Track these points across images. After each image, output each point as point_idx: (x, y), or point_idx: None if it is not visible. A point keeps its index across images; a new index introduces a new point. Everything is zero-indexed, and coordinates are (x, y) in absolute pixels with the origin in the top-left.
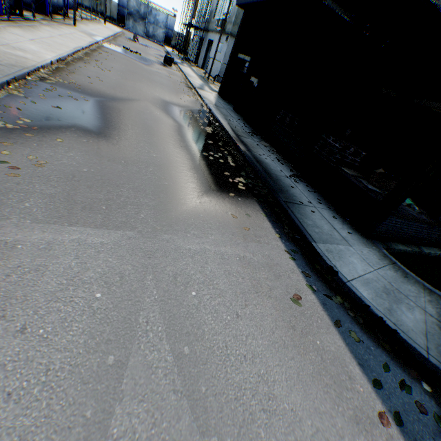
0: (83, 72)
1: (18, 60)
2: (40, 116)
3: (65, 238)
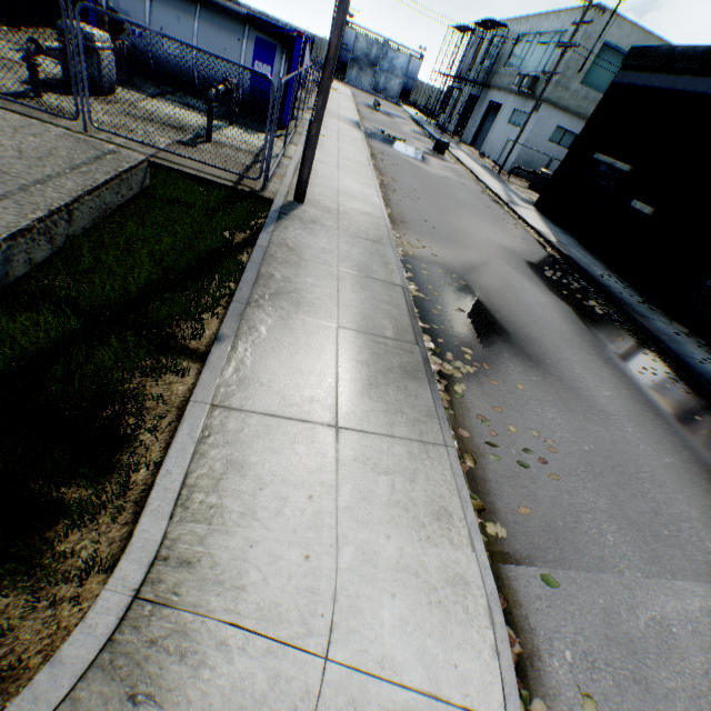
0: (408, 215)
1: (372, 223)
2: (465, 335)
3: (688, 605)
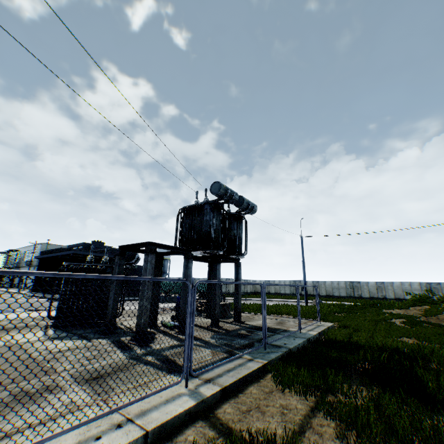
0: None
1: None
2: None
3: None
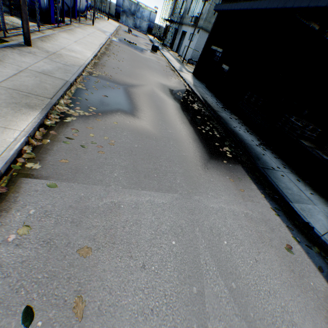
0: (109, 64)
1: (75, 60)
2: (99, 104)
3: (142, 199)
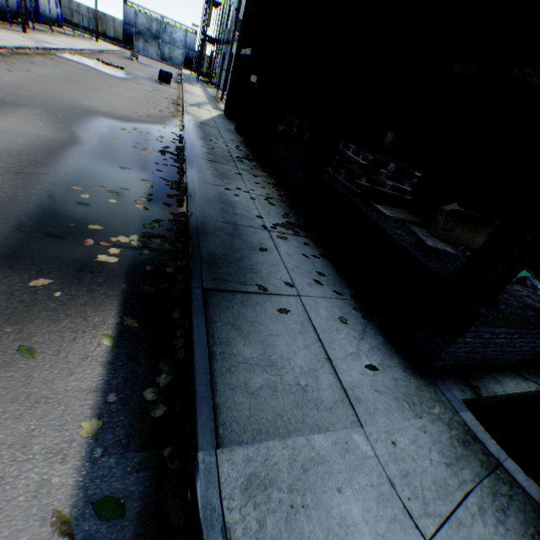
0: None
1: None
2: None
3: None
